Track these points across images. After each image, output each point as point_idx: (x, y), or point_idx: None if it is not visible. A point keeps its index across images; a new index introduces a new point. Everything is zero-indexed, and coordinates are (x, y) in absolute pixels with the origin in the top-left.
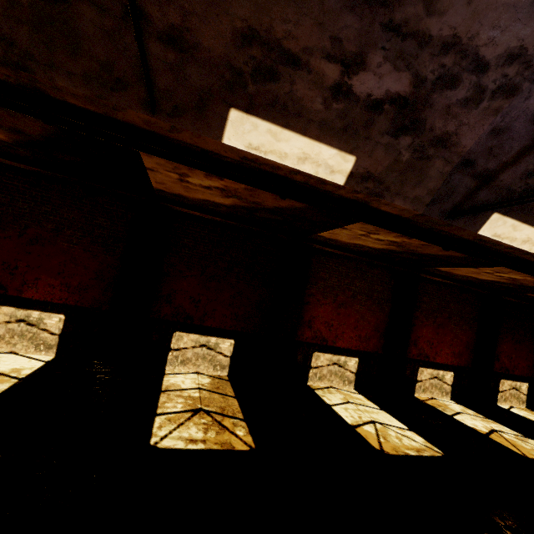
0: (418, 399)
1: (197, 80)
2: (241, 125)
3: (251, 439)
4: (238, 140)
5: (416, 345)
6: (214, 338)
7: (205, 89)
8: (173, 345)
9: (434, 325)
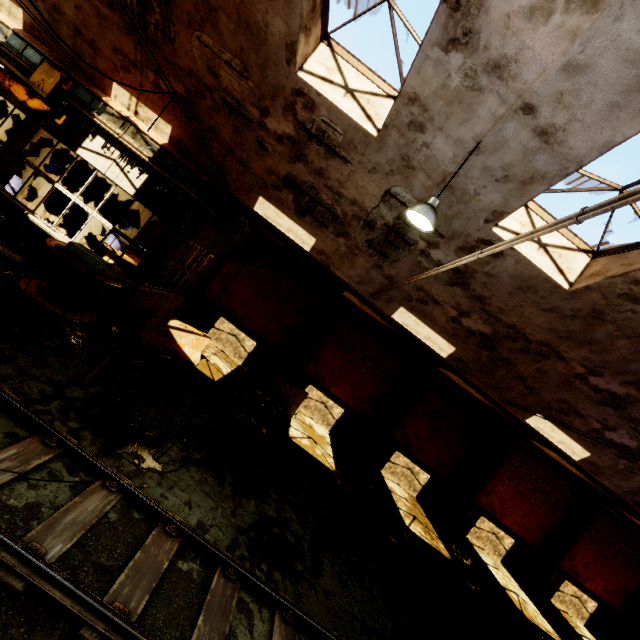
0: (553, 604)
1: (530, 400)
2: (538, 419)
3: (448, 553)
4: (533, 423)
5: (572, 559)
6: (418, 468)
7: (531, 404)
8: (392, 459)
9: (596, 553)
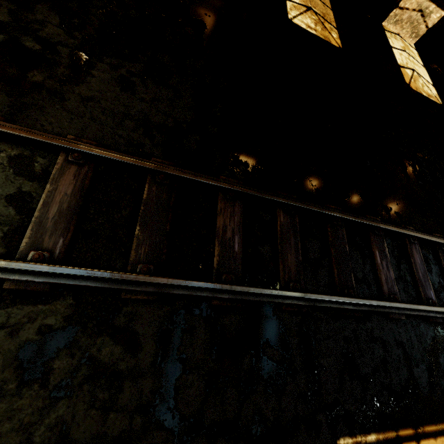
0: None
1: None
2: None
3: (340, 42)
4: None
5: None
6: None
7: None
8: None
9: None
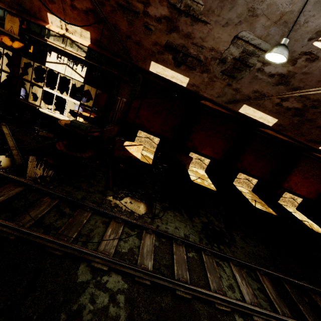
0: None
1: None
2: None
3: (275, 213)
4: None
5: None
6: (251, 178)
7: None
8: (237, 176)
9: None
